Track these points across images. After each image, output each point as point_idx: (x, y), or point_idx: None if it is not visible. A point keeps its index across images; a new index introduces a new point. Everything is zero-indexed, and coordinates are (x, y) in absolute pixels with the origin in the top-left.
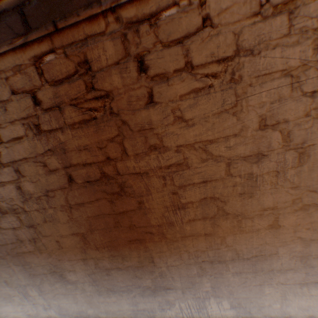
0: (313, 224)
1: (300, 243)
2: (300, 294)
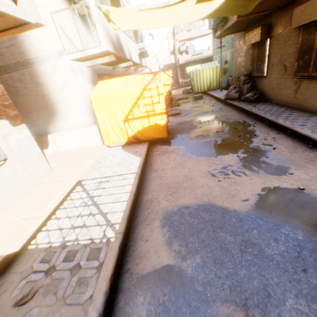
0: (25, 114)
1: (26, 118)
2: (33, 129)
